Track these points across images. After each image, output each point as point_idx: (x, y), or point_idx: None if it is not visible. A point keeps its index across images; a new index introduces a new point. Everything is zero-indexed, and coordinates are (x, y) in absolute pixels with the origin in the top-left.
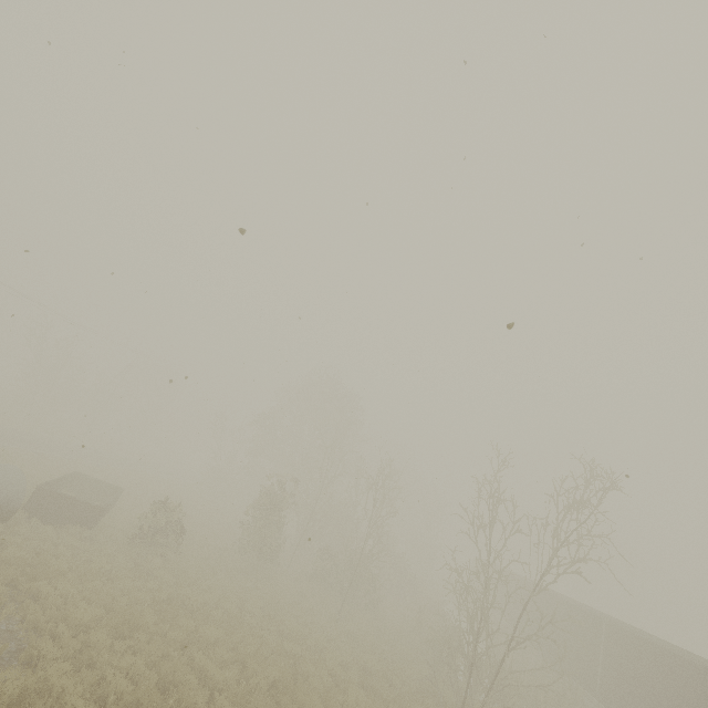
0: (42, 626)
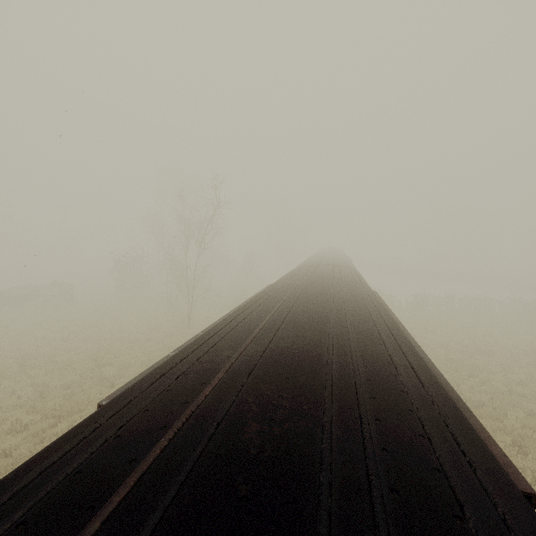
0: None
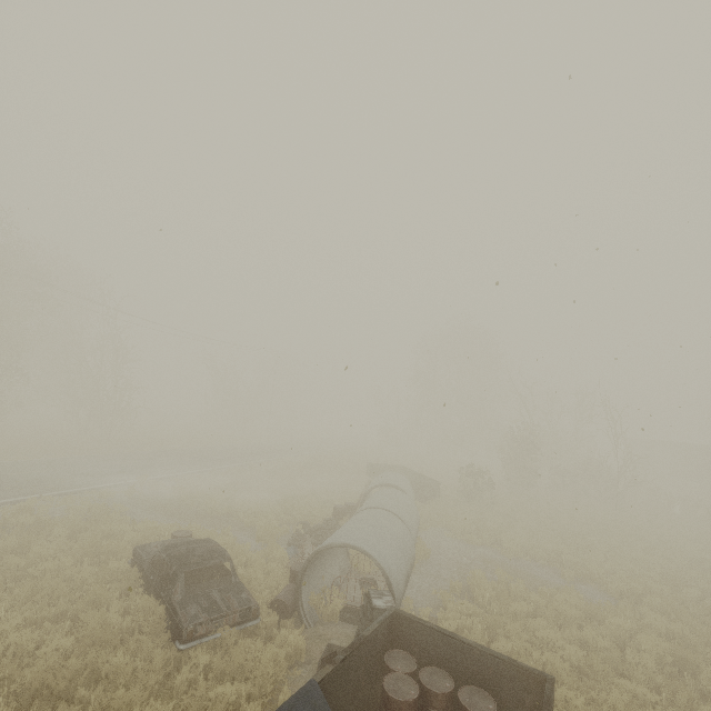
0: (551, 559)
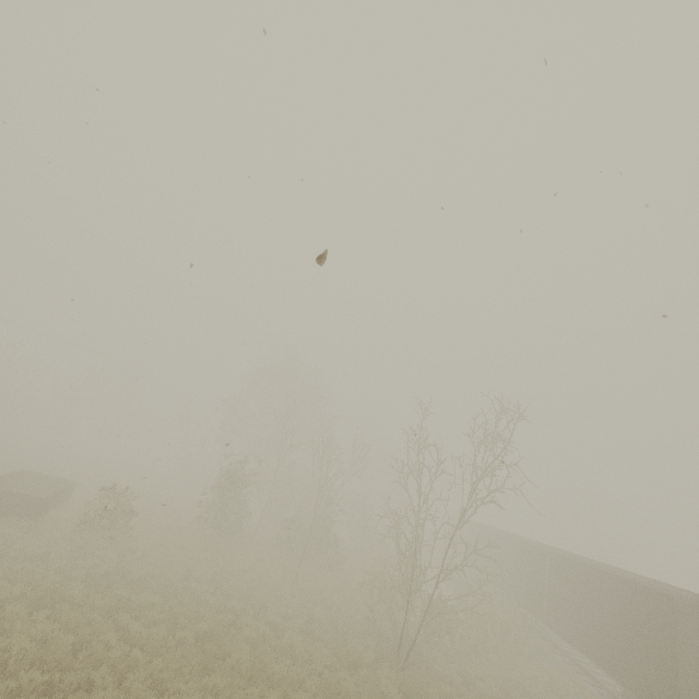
0: None
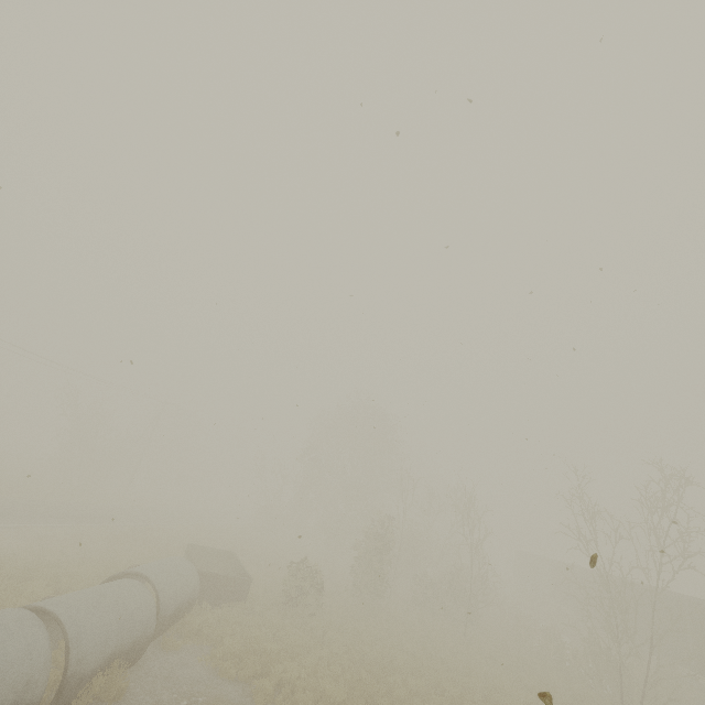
0: None
